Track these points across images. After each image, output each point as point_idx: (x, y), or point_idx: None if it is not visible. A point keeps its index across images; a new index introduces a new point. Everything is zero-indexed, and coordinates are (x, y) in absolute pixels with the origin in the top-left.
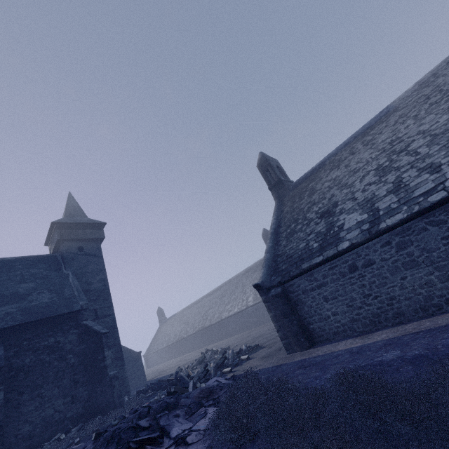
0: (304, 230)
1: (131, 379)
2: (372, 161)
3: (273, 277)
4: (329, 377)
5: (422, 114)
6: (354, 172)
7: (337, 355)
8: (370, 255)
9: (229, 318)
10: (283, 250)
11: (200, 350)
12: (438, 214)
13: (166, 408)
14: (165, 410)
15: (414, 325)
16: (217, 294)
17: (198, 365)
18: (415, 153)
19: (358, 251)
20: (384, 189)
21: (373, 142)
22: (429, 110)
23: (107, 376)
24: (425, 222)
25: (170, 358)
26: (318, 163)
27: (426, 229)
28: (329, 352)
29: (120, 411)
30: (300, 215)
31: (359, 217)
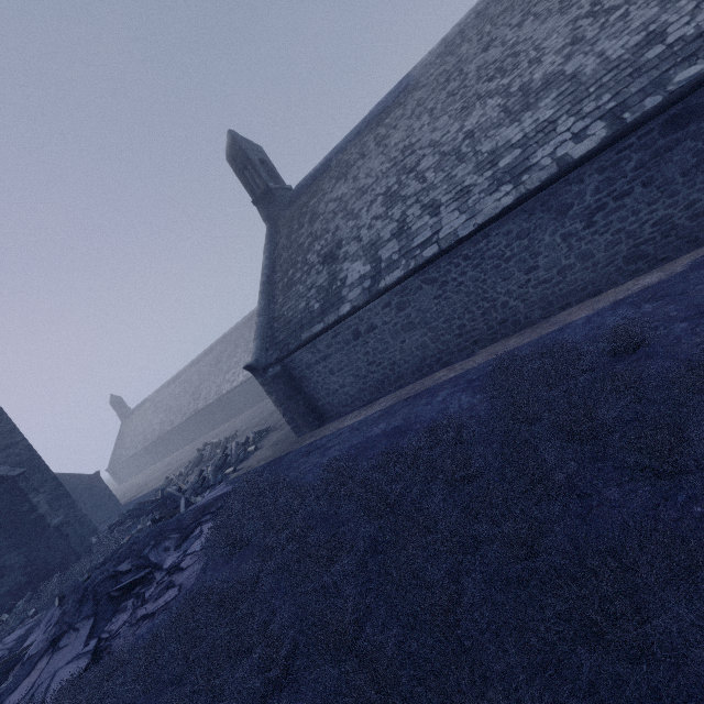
0: (304, 281)
1: (95, 511)
2: (382, 178)
3: (270, 352)
4: (325, 462)
5: (438, 111)
6: (362, 193)
7: (340, 434)
8: (373, 318)
9: (233, 392)
10: (280, 312)
11: (198, 442)
12: (432, 271)
13: (151, 542)
14: (150, 544)
15: (409, 389)
16: (209, 359)
17: (196, 467)
18: (423, 178)
19: (361, 315)
20: (389, 229)
21: (386, 143)
22: (445, 105)
23: (50, 527)
24: (421, 280)
25: (154, 463)
26: (322, 162)
27: (421, 287)
28: (335, 430)
29: (89, 559)
30: (300, 256)
31: (362, 268)
